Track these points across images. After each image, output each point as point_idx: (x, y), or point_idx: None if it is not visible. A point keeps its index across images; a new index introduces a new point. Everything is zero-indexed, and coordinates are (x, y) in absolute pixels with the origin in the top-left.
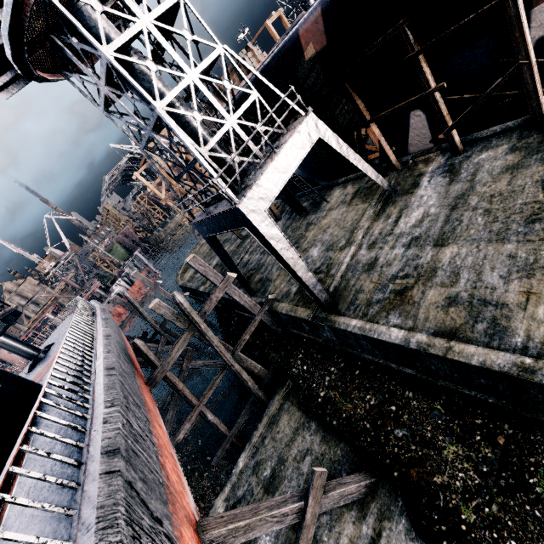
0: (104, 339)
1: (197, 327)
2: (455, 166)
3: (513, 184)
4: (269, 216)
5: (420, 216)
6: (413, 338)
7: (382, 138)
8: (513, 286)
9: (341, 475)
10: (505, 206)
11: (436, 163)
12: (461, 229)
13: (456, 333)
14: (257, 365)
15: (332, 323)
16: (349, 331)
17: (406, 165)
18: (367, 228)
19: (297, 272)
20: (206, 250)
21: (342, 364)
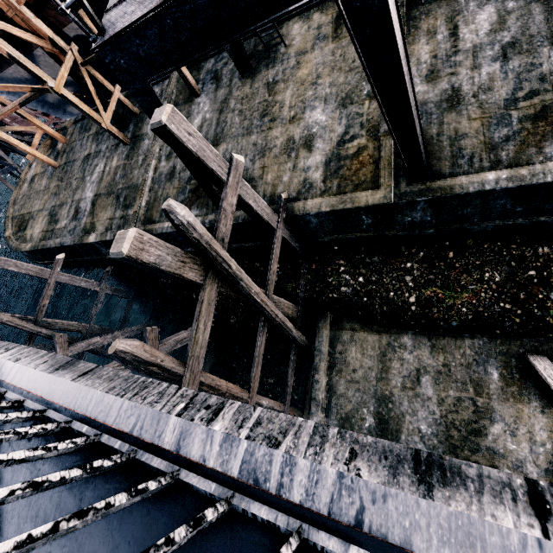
0: (77, 379)
1: (226, 270)
2: None
3: None
4: None
5: (494, 16)
6: None
7: None
8: None
9: (489, 374)
10: None
11: None
12: None
13: None
14: (290, 304)
15: (447, 190)
16: (490, 189)
17: None
18: None
19: (411, 105)
20: (51, 183)
21: (420, 254)
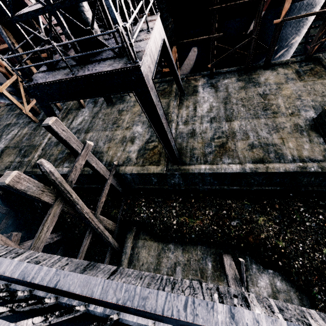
0: None
1: (69, 198)
2: (214, 84)
3: (248, 94)
4: (154, 84)
5: (209, 107)
6: (246, 167)
7: (177, 59)
8: (274, 136)
9: (207, 264)
10: (250, 103)
11: (202, 81)
12: (236, 113)
13: (263, 160)
14: (110, 222)
15: (187, 170)
16: (202, 172)
17: (183, 80)
18: (177, 112)
19: (168, 135)
20: None
21: (180, 199)
